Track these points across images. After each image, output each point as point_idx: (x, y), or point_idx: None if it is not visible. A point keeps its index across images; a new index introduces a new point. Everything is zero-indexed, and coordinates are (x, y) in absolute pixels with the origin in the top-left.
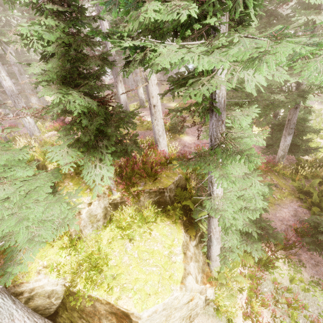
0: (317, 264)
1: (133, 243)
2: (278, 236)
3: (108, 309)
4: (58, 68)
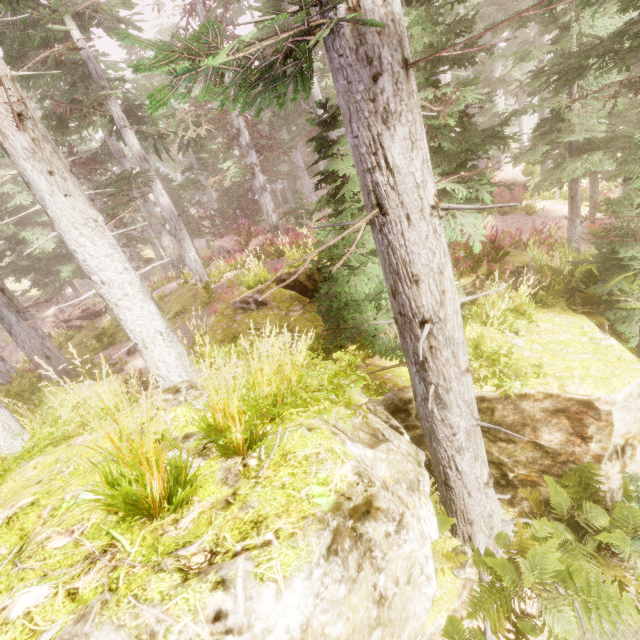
0: None
1: (523, 335)
2: None
3: (549, 406)
4: (418, 72)
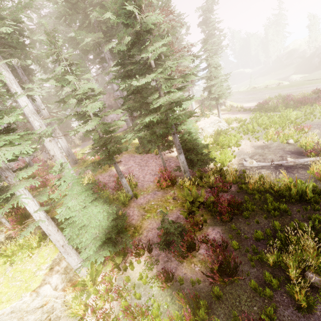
0: (167, 260)
1: (12, 266)
2: (127, 242)
3: None
4: None
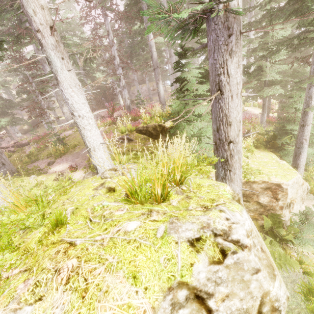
0: None
1: (250, 158)
2: None
3: (264, 186)
4: None
